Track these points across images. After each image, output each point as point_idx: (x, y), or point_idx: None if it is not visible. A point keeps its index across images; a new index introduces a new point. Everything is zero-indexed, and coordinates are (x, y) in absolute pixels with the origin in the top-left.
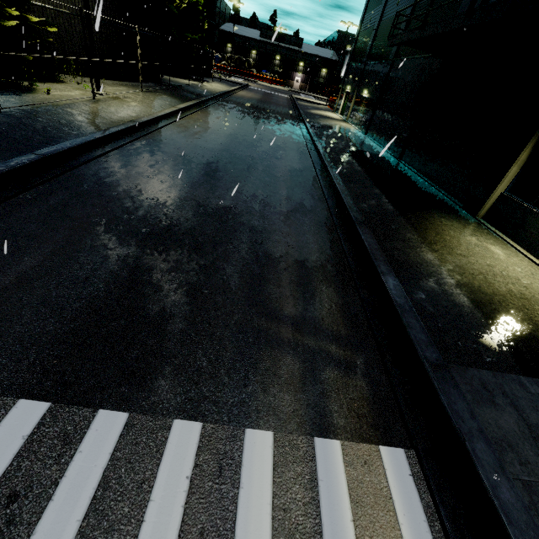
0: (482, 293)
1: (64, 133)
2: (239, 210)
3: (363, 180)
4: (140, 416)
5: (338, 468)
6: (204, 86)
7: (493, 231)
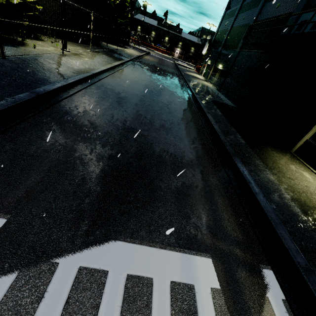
0: (307, 206)
1: (45, 76)
2: (161, 140)
3: (224, 121)
4: None
5: None
6: (125, 51)
7: (301, 161)
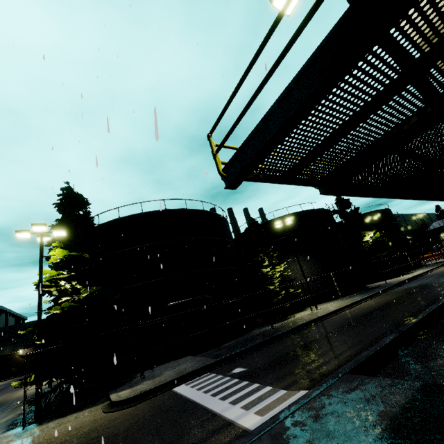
0: None
1: None
2: (332, 341)
3: None
4: (250, 382)
5: (280, 394)
6: (402, 278)
7: None
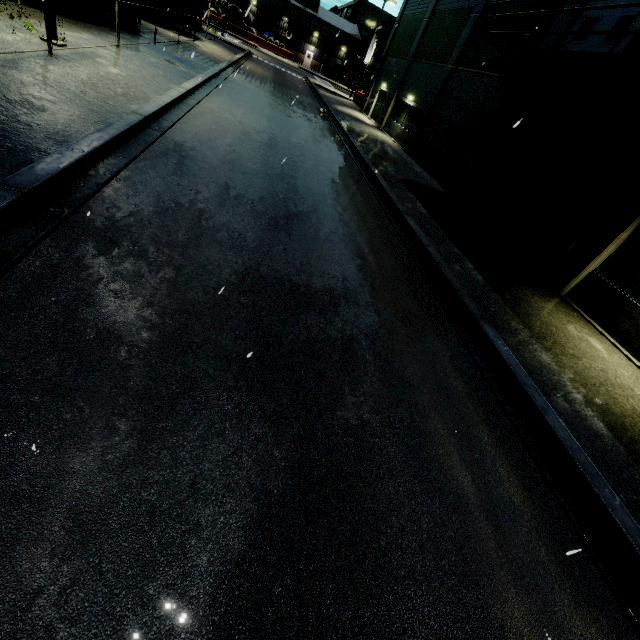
0: (612, 414)
1: (19, 122)
2: (338, 297)
3: (435, 231)
4: None
5: None
6: (197, 46)
7: (581, 314)
